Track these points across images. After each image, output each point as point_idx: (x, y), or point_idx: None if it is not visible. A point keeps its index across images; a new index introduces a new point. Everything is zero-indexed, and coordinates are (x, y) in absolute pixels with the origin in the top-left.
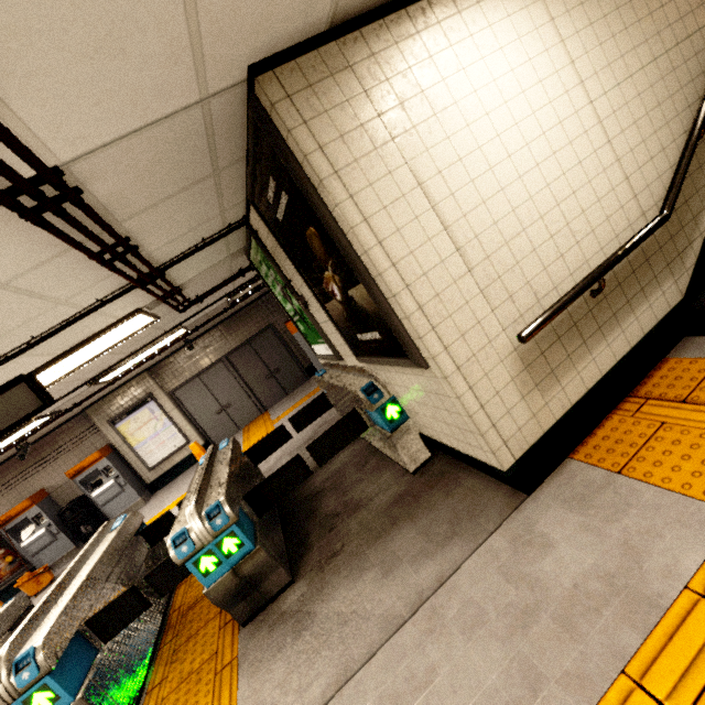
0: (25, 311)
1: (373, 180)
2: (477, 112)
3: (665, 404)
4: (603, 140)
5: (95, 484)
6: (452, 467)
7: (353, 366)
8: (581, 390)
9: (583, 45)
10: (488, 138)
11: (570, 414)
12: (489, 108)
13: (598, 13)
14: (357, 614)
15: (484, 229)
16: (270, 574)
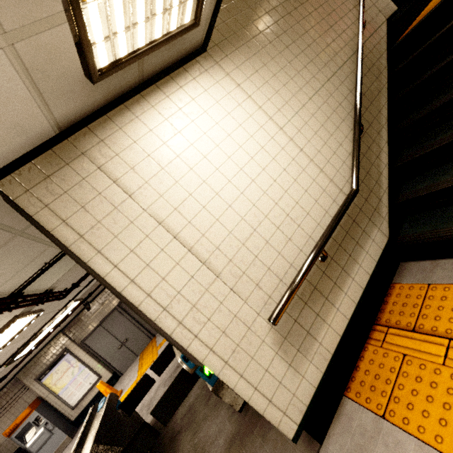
0: None
1: (118, 231)
2: (197, 158)
3: (402, 333)
4: (296, 150)
5: (29, 434)
6: None
7: None
8: (335, 338)
9: (265, 95)
10: (210, 173)
11: (332, 363)
12: (206, 152)
13: (270, 74)
14: None
15: (222, 240)
16: None
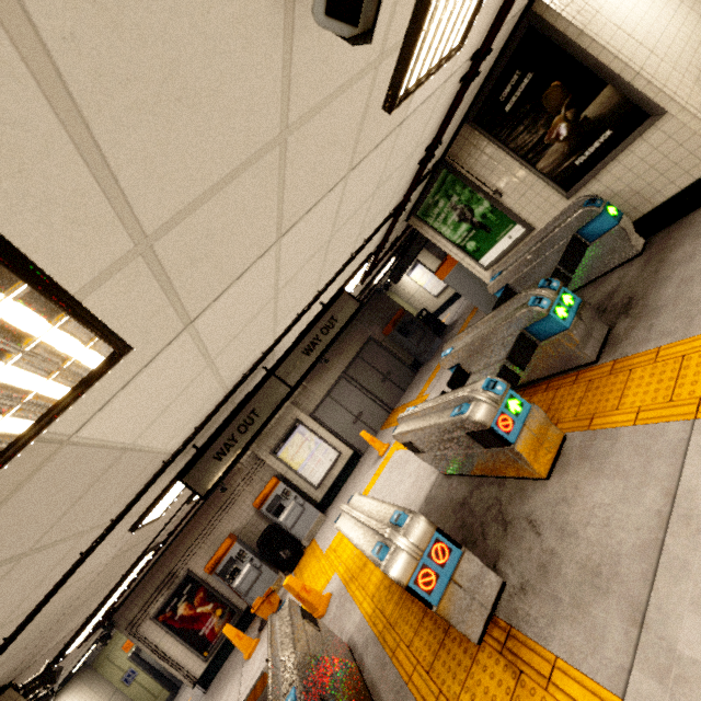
0: (388, 197)
1: (600, 28)
2: None
3: None
4: (678, 2)
5: (277, 511)
6: (672, 227)
7: (550, 221)
8: None
9: None
10: (632, 7)
11: None
12: None
13: None
14: (694, 274)
15: (655, 43)
16: (594, 324)
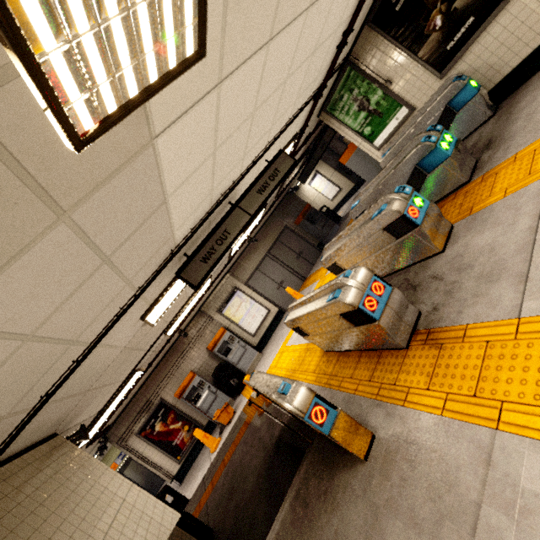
0: (316, 71)
1: None
2: None
3: None
4: None
5: (225, 353)
6: (516, 92)
7: (427, 100)
8: None
9: None
10: None
11: None
12: None
13: None
14: (537, 108)
15: None
16: (466, 157)
